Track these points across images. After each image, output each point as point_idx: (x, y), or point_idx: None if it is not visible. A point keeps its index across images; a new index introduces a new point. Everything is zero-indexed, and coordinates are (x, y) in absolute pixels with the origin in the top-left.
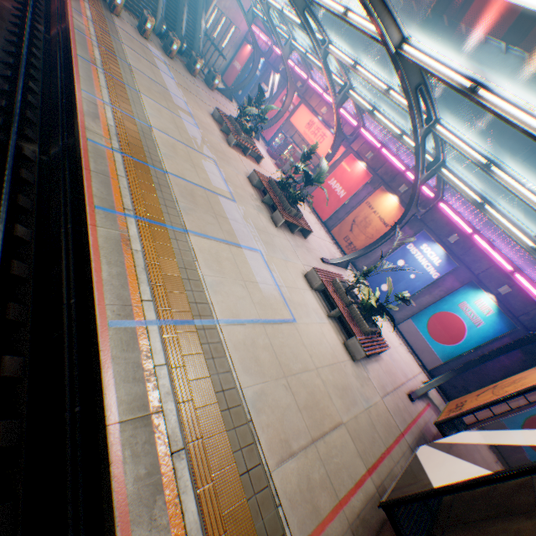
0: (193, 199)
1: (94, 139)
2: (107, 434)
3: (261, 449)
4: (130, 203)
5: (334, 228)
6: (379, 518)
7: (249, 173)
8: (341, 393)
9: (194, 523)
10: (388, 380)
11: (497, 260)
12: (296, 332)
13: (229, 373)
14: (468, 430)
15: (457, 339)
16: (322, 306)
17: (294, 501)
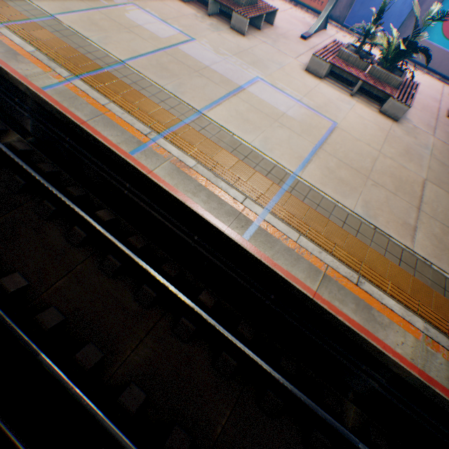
0: (169, 73)
1: (45, 84)
2: (317, 303)
3: (395, 241)
4: (142, 127)
5: None
6: None
7: None
8: (407, 158)
9: (400, 310)
10: (427, 117)
11: None
12: (344, 133)
13: (336, 207)
14: None
15: None
16: (339, 90)
17: (436, 256)
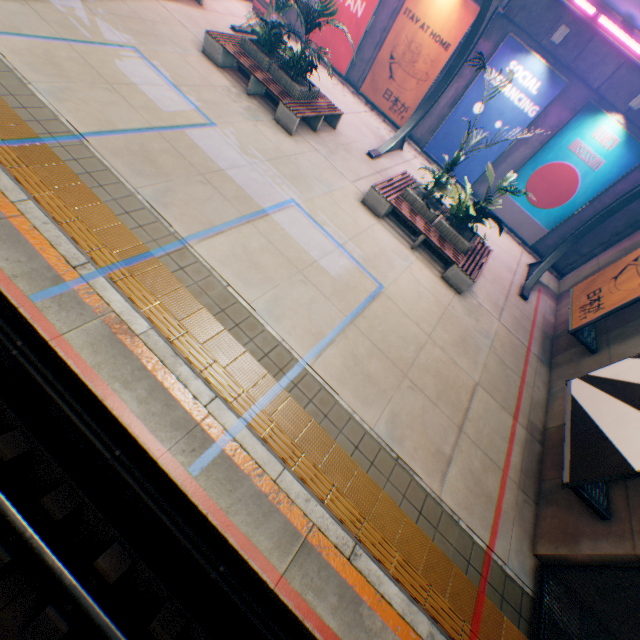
0: (155, 169)
1: None
2: (280, 596)
3: (421, 479)
4: (75, 251)
5: (364, 83)
6: (537, 458)
7: (199, 41)
8: (462, 348)
9: (402, 602)
10: (497, 292)
11: (636, 53)
12: (390, 302)
13: (351, 420)
14: (636, 357)
15: (567, 197)
16: (399, 238)
17: (469, 505)
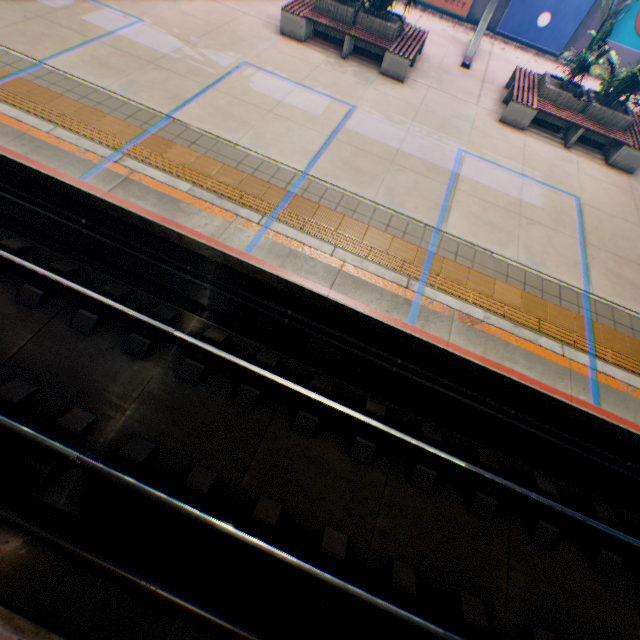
0: (364, 176)
1: (242, 243)
2: None
3: None
4: (394, 275)
5: None
6: None
7: (265, 23)
8: None
9: None
10: None
11: None
12: (592, 210)
13: None
14: None
15: None
16: (549, 143)
17: None
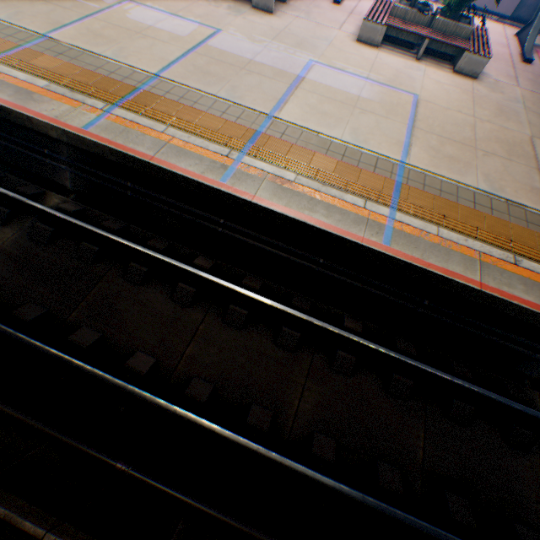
0: (213, 78)
1: (83, 123)
2: (486, 293)
3: (531, 209)
4: (218, 148)
5: None
6: None
7: None
8: (503, 117)
9: None
10: (503, 67)
11: None
12: (429, 105)
13: (458, 188)
14: None
15: None
16: (402, 57)
17: None
